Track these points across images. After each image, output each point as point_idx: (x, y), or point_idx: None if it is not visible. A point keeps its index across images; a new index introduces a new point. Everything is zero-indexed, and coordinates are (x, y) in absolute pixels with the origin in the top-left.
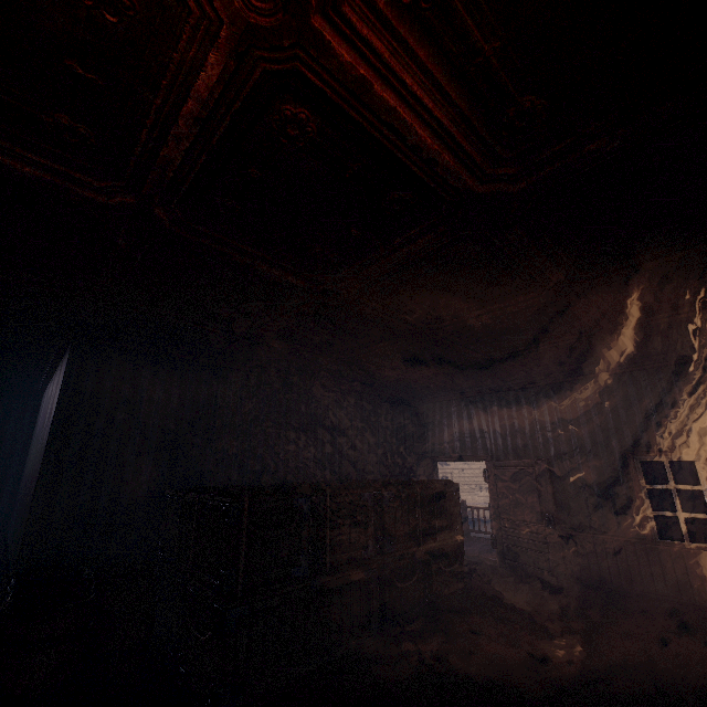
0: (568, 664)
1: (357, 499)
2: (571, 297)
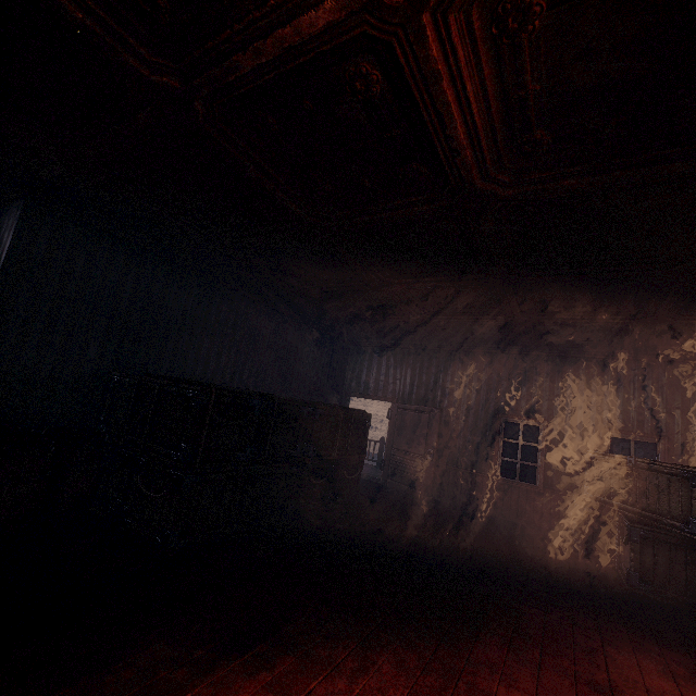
0: (425, 543)
1: (296, 410)
2: (504, 286)
